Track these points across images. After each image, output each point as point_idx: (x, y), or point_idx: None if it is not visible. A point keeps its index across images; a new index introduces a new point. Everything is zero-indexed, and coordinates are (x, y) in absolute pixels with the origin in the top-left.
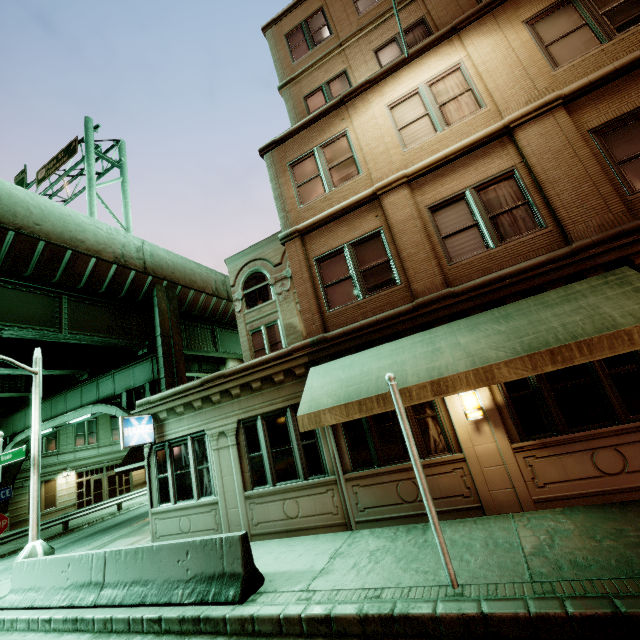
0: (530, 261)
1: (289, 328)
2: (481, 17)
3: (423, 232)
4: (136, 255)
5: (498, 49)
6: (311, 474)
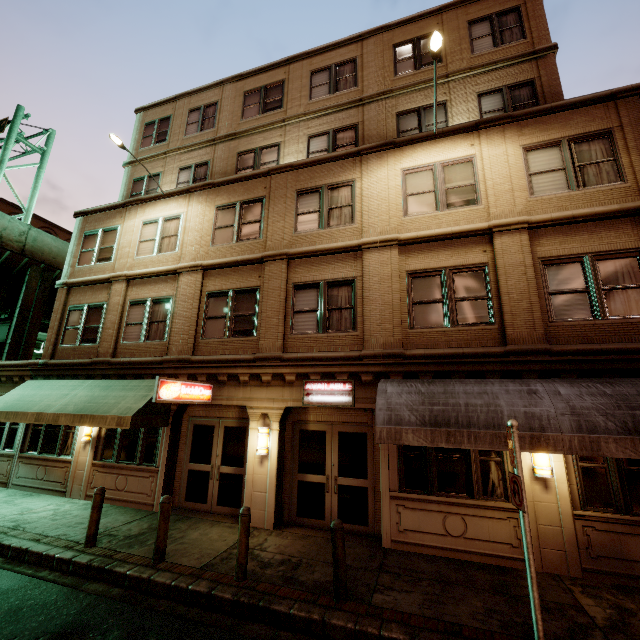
0: (146, 358)
1: None
2: (204, 190)
3: (119, 316)
4: (17, 238)
5: (199, 217)
6: (7, 447)
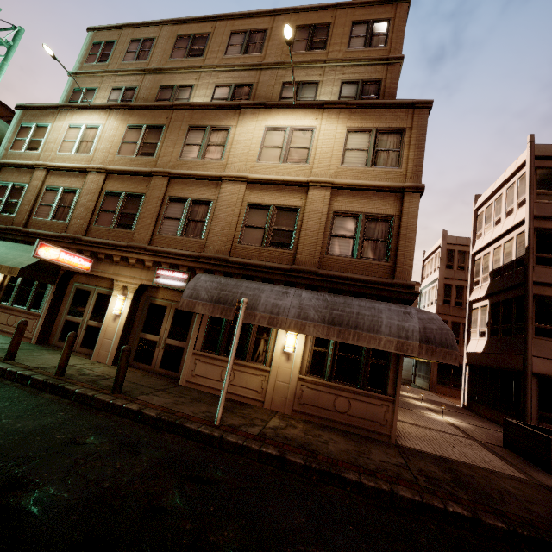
0: (48, 232)
1: None
2: (122, 109)
3: (35, 197)
4: None
5: (113, 130)
6: None
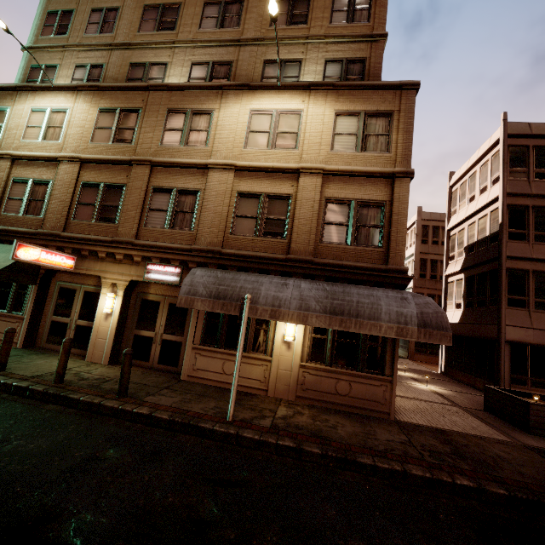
0: (22, 229)
1: None
2: (90, 90)
3: (1, 190)
4: None
5: (83, 114)
6: None
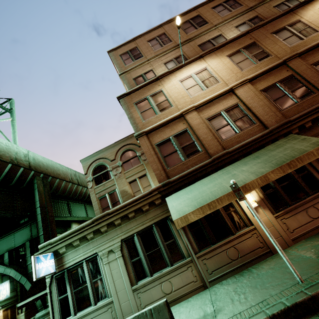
0: (256, 136)
1: (123, 192)
2: (210, 53)
3: (207, 128)
4: (24, 158)
5: (219, 63)
6: (175, 261)
